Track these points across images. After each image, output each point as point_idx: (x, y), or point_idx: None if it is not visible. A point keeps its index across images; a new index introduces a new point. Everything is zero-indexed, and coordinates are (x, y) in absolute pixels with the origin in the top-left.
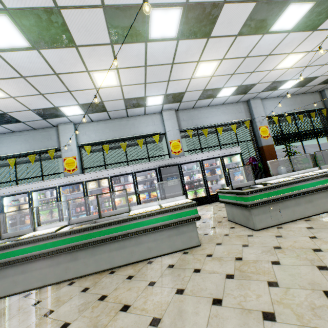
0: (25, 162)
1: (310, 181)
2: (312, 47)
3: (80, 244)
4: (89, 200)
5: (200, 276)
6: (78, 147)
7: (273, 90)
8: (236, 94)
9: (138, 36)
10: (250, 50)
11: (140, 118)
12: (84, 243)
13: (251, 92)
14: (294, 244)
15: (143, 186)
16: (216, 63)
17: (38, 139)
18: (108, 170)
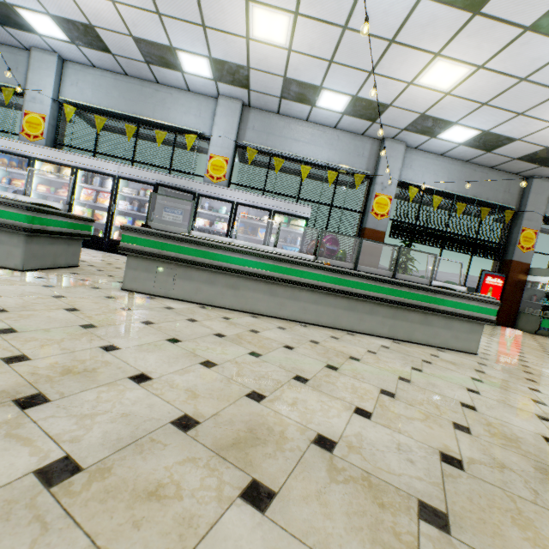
0: None
1: (246, 257)
2: (483, 58)
3: None
4: (33, 191)
5: None
6: (59, 104)
7: (429, 136)
8: (354, 115)
9: None
10: (349, 13)
11: (179, 95)
12: None
13: (385, 122)
14: (83, 302)
15: (128, 206)
16: (287, 18)
17: None
18: (76, 156)
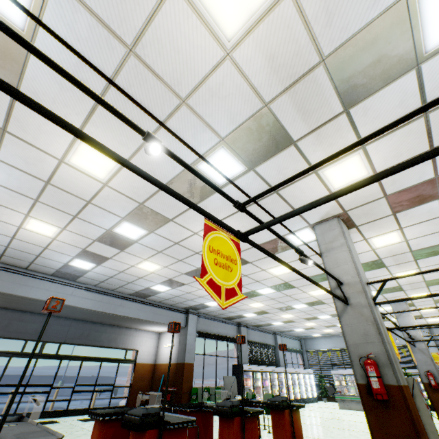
0: (329, 351)
1: None
2: None
3: None
4: None
5: None
6: None
7: None
8: None
9: (387, 320)
10: None
11: (399, 332)
12: None
13: None
14: None
15: None
16: (438, 318)
17: (338, 341)
18: None
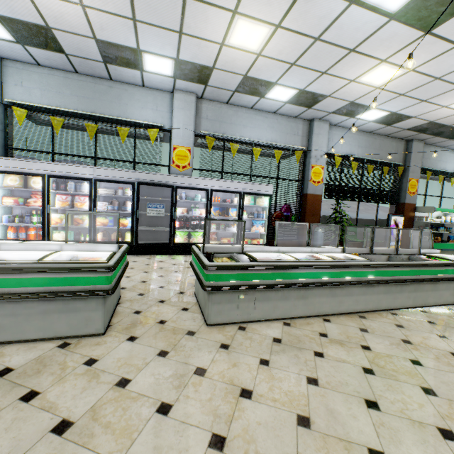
0: None
1: (314, 270)
2: (417, 63)
3: None
4: (0, 205)
5: (17, 413)
6: (3, 106)
7: (350, 116)
8: (295, 103)
9: None
10: (326, 27)
11: (133, 90)
12: None
13: (319, 108)
14: (228, 371)
15: (107, 206)
16: (267, 29)
17: None
18: (45, 164)
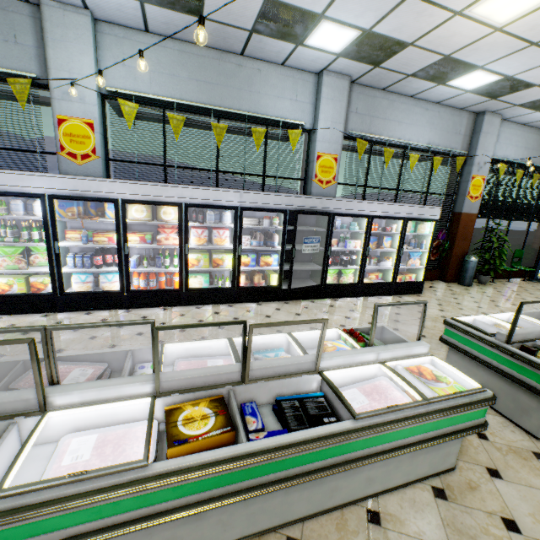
0: None
1: None
2: None
3: (224, 493)
4: (128, 246)
5: None
6: (100, 97)
7: (537, 110)
8: (480, 92)
9: None
10: None
11: (268, 70)
12: (236, 490)
13: (506, 99)
14: None
15: (249, 241)
16: None
17: None
18: (183, 188)
